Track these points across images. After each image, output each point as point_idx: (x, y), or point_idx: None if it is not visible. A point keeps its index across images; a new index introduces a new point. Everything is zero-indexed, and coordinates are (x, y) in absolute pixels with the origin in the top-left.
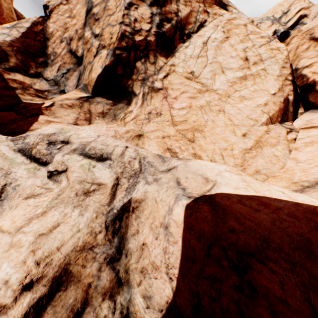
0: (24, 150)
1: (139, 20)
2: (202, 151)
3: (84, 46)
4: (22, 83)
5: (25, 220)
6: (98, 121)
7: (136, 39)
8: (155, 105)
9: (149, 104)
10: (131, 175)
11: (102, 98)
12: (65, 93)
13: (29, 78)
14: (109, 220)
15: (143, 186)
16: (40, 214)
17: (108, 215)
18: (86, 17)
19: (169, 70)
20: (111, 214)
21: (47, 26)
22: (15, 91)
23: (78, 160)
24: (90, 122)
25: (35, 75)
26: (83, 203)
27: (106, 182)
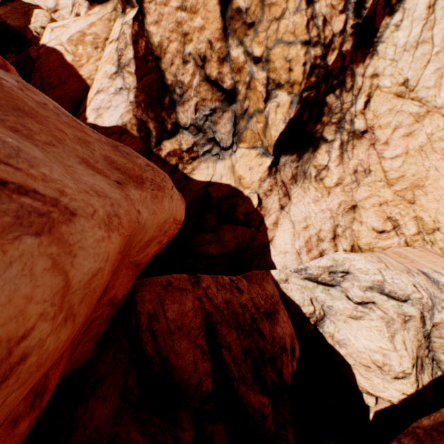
0: (309, 278)
1: (328, 16)
2: (423, 211)
3: (235, 76)
4: (174, 153)
5: (390, 343)
6: (293, 190)
7: (329, 63)
8: (359, 157)
9: (350, 157)
10: (429, 309)
11: (284, 155)
12: (216, 142)
13: (173, 140)
14: (425, 334)
15: (438, 315)
16: (390, 337)
17: (423, 332)
18: (222, 15)
19: (369, 87)
20: (425, 332)
21: (148, 34)
22: (179, 169)
23: (385, 300)
24: (288, 197)
25: (174, 129)
26: (405, 327)
27: (413, 314)
